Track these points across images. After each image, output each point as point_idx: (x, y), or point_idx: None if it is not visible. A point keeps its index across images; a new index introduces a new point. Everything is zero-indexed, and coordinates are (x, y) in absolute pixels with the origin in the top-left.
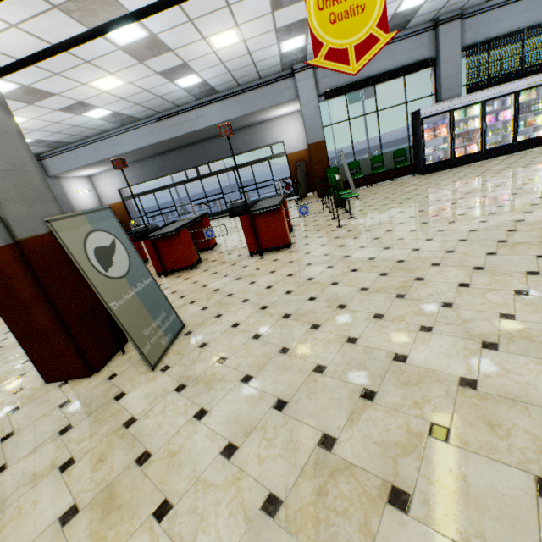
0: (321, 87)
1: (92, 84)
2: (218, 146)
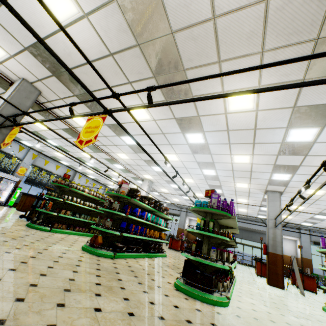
0: (311, 238)
1: (239, 208)
2: (248, 234)
